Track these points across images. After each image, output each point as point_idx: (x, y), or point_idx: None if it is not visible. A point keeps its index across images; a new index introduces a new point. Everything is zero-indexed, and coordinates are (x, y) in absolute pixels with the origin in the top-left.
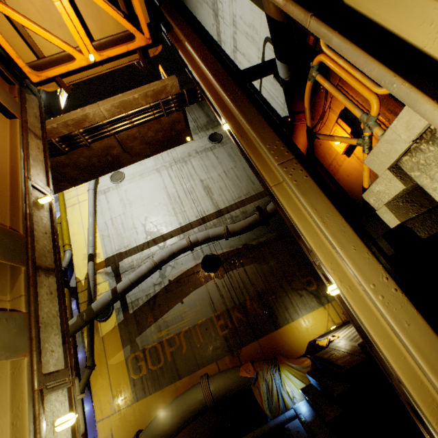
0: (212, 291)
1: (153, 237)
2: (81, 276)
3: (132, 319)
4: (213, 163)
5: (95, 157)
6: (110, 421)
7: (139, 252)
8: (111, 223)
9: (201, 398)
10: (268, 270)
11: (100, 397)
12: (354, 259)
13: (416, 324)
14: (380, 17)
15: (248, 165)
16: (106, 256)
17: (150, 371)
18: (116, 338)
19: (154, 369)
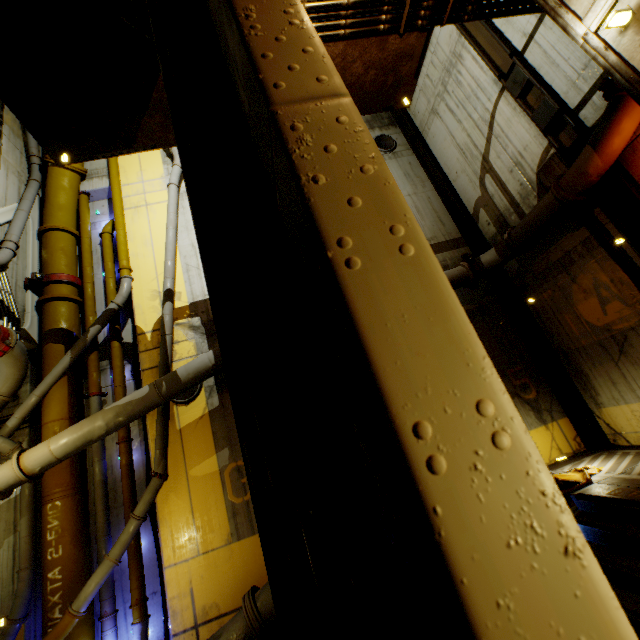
0: None
1: None
2: (145, 325)
3: None
4: None
5: None
6: (189, 568)
7: None
8: None
9: None
10: None
11: (172, 528)
12: None
13: None
14: None
15: (435, 194)
16: (192, 300)
17: None
18: (204, 434)
19: None
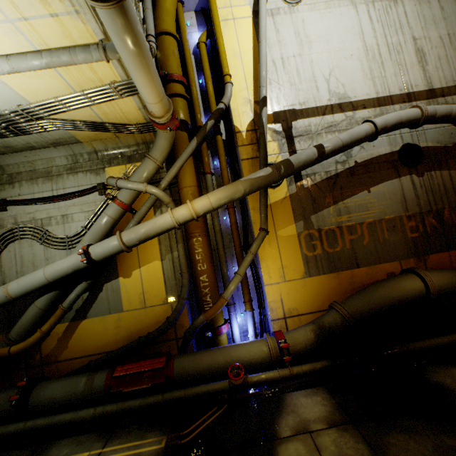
0: (406, 188)
1: (339, 102)
2: (240, 125)
3: (306, 194)
4: (435, 16)
5: None
6: (279, 287)
7: (318, 116)
8: (281, 64)
9: (421, 288)
10: None
11: (268, 264)
12: None
13: None
14: None
15: None
16: (274, 110)
17: (325, 252)
18: (286, 210)
19: (329, 251)
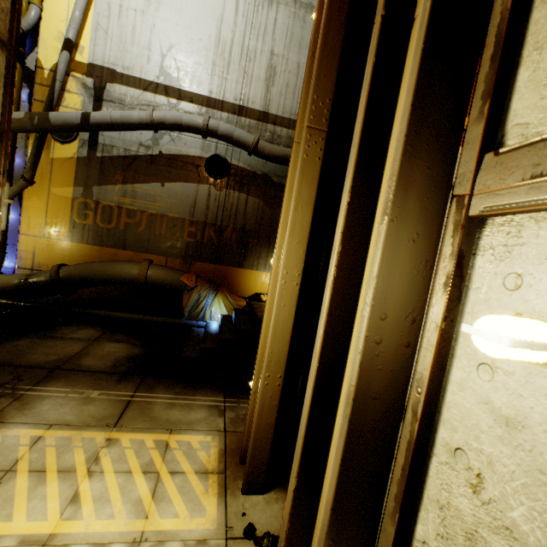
0: (201, 196)
1: (167, 84)
2: (45, 61)
3: (97, 163)
4: (304, 39)
5: None
6: (36, 241)
7: (139, 90)
8: (117, 13)
9: (135, 274)
10: (269, 216)
11: (31, 215)
12: (291, 249)
13: (289, 308)
14: (404, 81)
15: None
16: (92, 61)
17: (96, 225)
18: (69, 170)
19: (101, 226)
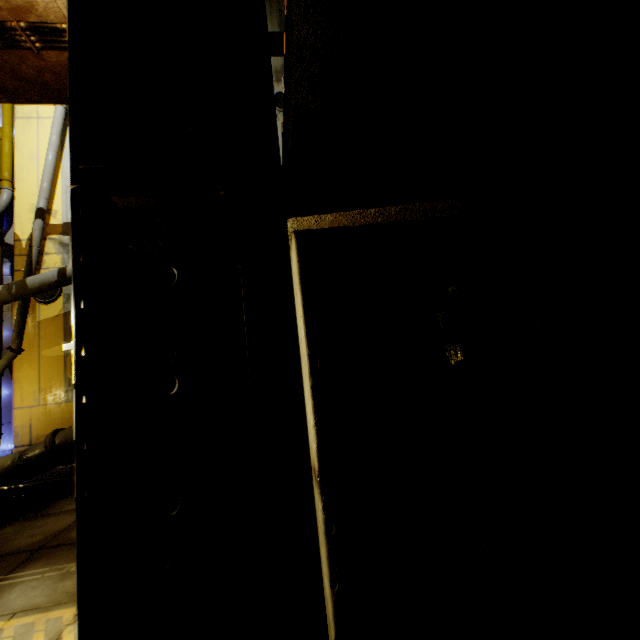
0: None
1: None
2: (22, 233)
3: None
4: None
5: (49, 73)
6: (31, 412)
7: None
8: None
9: None
10: None
11: (23, 386)
12: None
13: None
14: None
15: None
16: (66, 220)
17: None
18: (57, 328)
19: None
